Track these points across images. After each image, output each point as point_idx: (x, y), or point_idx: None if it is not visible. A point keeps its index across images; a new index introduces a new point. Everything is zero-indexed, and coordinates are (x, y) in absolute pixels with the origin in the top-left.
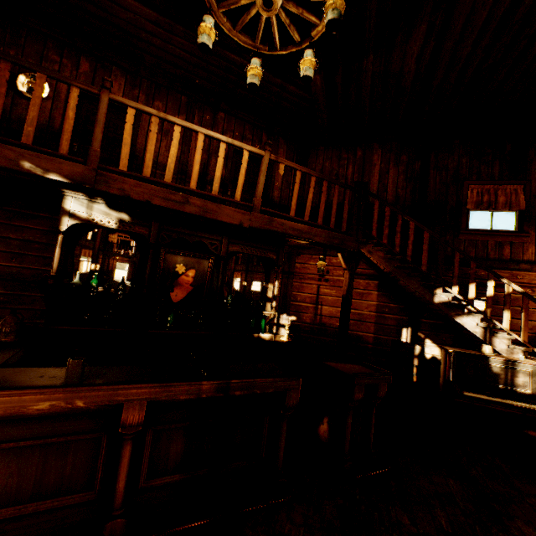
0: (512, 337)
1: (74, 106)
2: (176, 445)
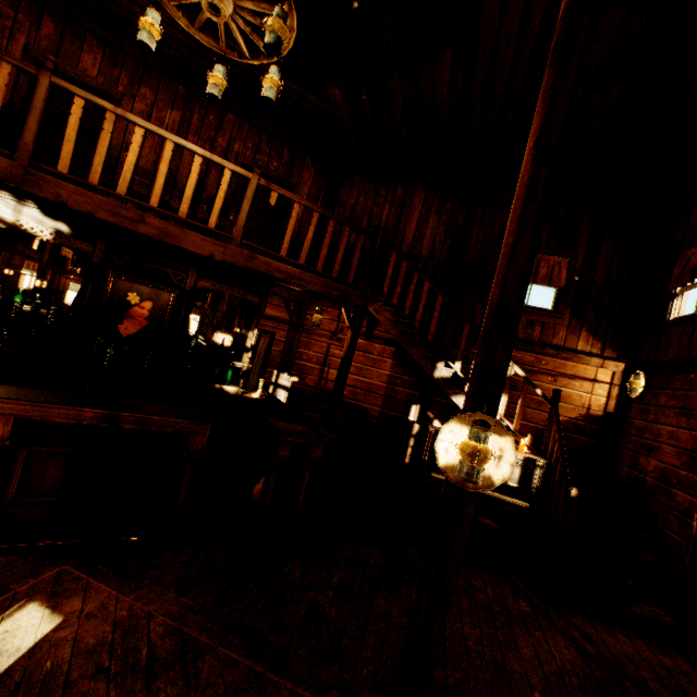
0: (503, 423)
1: (3, 86)
2: (54, 469)
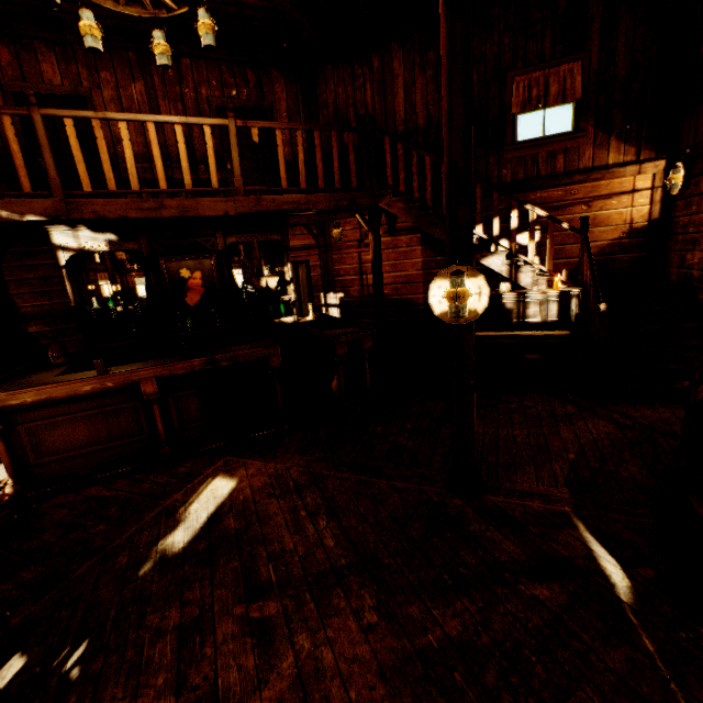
0: (535, 268)
1: (14, 138)
2: (193, 404)
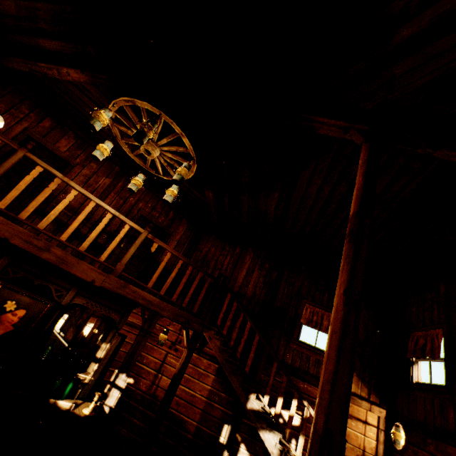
0: None
1: None
2: None
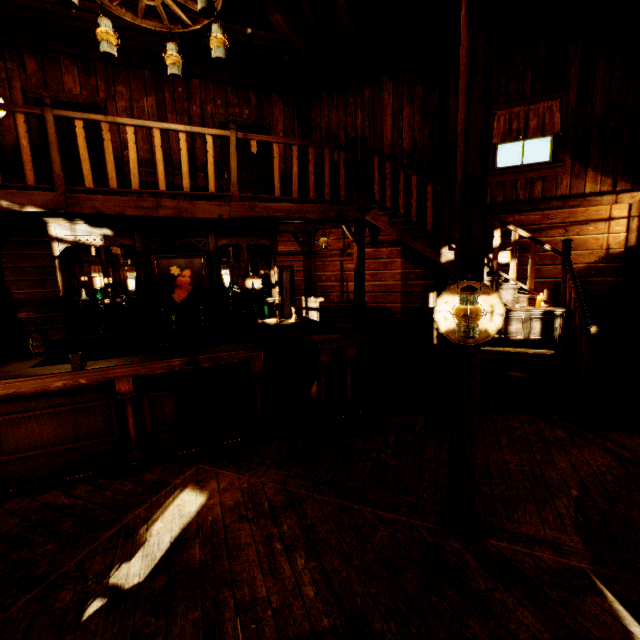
0: (517, 286)
1: (24, 134)
2: (169, 405)
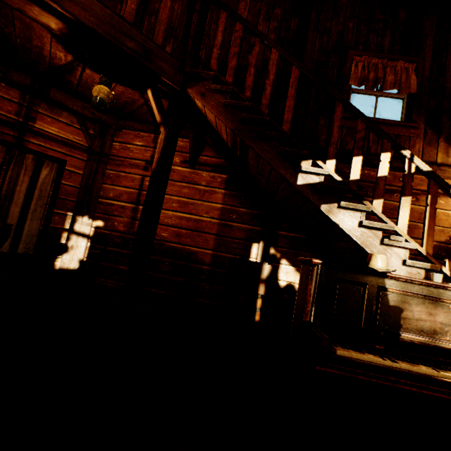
0: (412, 245)
1: None
2: None
